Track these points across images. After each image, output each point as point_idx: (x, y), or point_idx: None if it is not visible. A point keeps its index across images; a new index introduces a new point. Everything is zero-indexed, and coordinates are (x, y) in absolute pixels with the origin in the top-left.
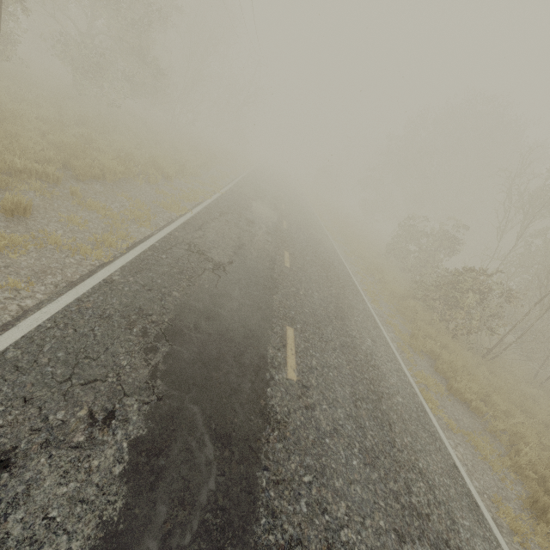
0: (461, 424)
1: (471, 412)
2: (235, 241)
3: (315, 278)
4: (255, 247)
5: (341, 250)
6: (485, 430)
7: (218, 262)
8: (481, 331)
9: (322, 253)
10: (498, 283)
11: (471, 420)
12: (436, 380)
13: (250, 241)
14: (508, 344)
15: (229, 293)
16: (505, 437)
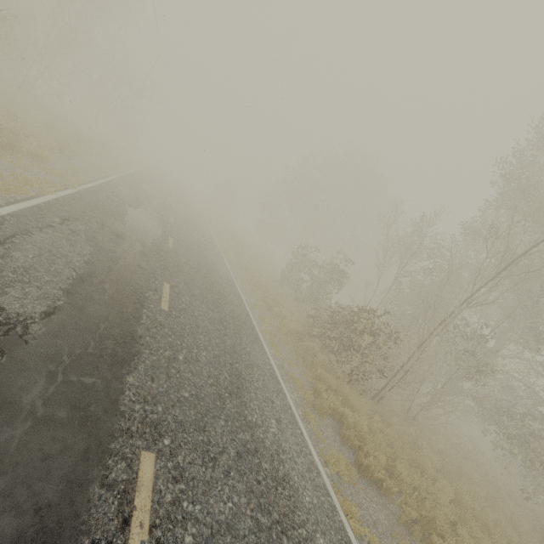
0: (380, 528)
1: (382, 497)
2: (75, 269)
3: (205, 323)
4: (114, 279)
5: (237, 276)
6: (399, 524)
7: (16, 315)
8: (373, 373)
9: (216, 283)
10: (385, 323)
11: (385, 513)
12: (345, 455)
13: (107, 268)
14: (393, 384)
15: (13, 398)
16: (418, 527)
